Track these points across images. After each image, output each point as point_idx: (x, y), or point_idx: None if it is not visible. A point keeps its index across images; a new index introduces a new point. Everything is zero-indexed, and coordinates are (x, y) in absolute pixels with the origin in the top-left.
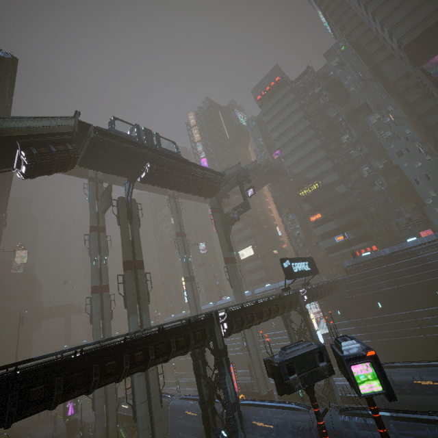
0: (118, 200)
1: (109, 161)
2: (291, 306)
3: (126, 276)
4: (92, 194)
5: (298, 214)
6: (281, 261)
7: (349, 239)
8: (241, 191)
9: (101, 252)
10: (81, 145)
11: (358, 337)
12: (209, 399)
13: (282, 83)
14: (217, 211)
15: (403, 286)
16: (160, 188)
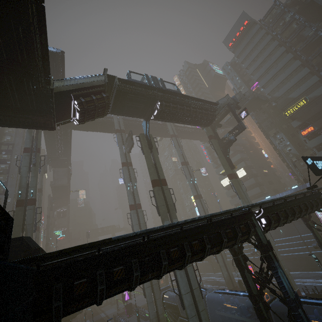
0: (140, 136)
1: (130, 105)
2: (317, 205)
3: (155, 191)
4: (119, 140)
5: (285, 133)
6: (303, 158)
7: None
8: (234, 115)
9: (132, 180)
10: (110, 96)
11: None
12: (258, 293)
13: (251, 25)
14: (214, 138)
15: None
16: (163, 132)
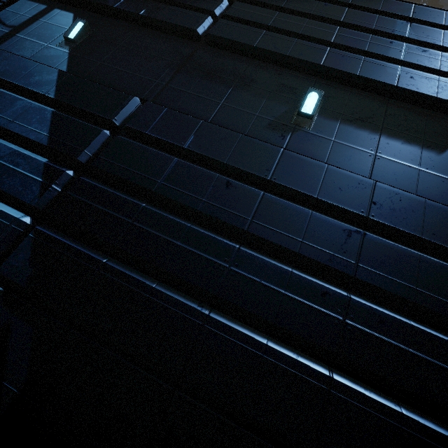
0: None
1: None
2: None
3: None
4: None
5: None
6: None
7: None
8: None
9: None
10: None
11: None
12: None
13: None
14: None
15: None
16: None
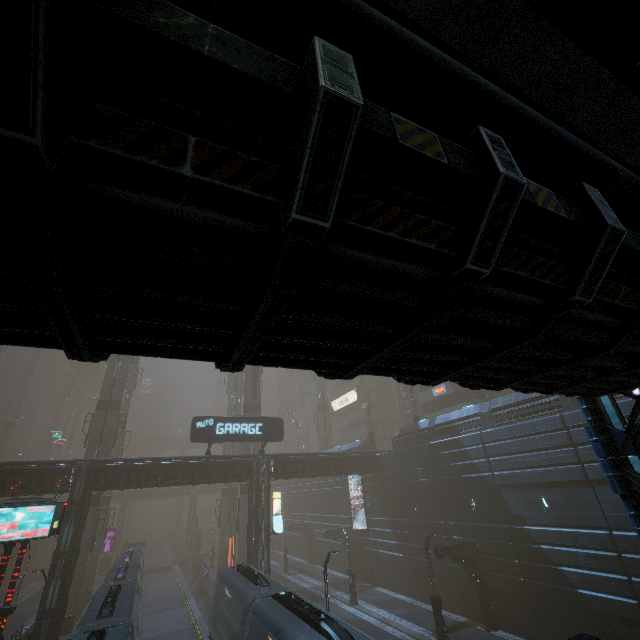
0: None
1: None
2: (228, 475)
3: (95, 415)
4: None
5: None
6: (195, 419)
7: (449, 394)
8: None
9: (127, 385)
10: None
11: (392, 545)
12: (75, 547)
13: None
14: None
15: (438, 480)
16: None
